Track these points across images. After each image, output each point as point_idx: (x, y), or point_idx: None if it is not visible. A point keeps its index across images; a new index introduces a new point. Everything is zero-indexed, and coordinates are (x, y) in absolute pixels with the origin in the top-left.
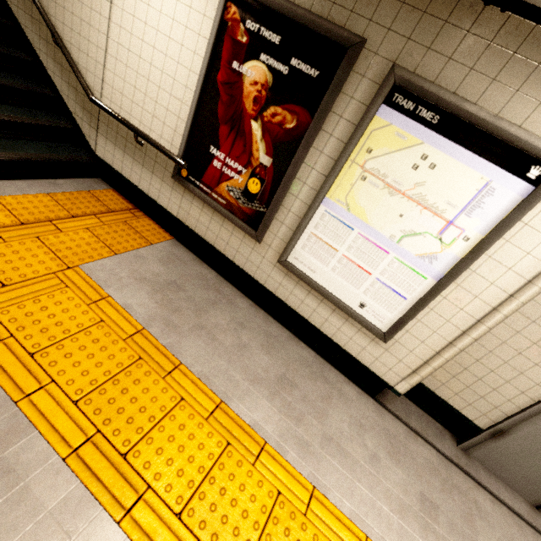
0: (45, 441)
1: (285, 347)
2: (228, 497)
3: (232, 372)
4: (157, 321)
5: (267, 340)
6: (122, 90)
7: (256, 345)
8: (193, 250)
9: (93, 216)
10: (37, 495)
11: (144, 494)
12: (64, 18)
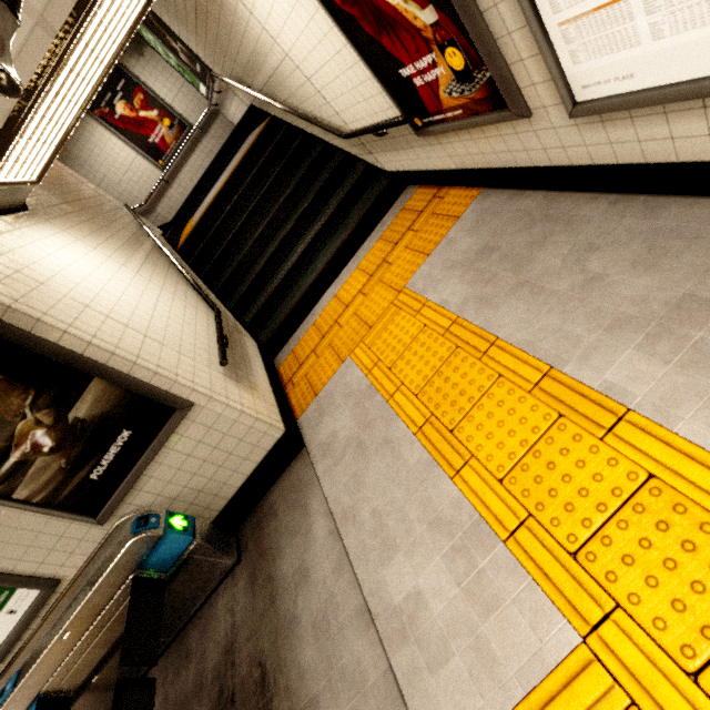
0: (404, 424)
1: (700, 239)
2: (558, 472)
3: (568, 326)
4: (470, 303)
5: (648, 246)
6: (344, 107)
7: (620, 267)
8: (504, 186)
9: (408, 232)
10: (405, 456)
11: (469, 461)
12: (298, 99)
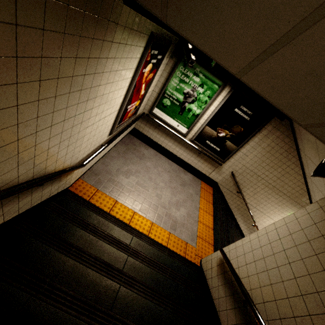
0: None
1: None
2: None
3: None
4: None
5: None
6: None
7: None
8: None
9: None
10: None
11: None
12: (259, 221)
